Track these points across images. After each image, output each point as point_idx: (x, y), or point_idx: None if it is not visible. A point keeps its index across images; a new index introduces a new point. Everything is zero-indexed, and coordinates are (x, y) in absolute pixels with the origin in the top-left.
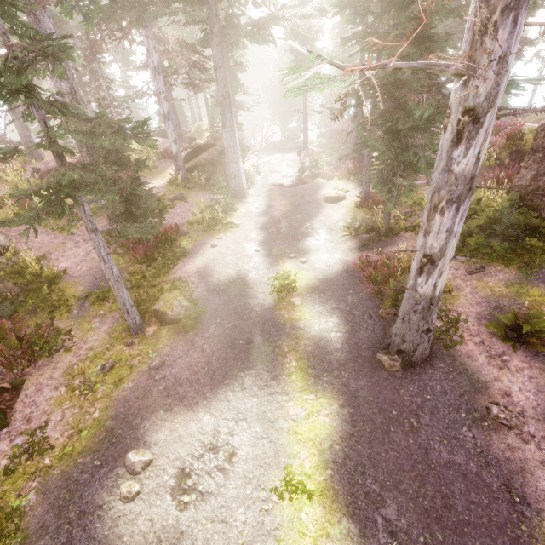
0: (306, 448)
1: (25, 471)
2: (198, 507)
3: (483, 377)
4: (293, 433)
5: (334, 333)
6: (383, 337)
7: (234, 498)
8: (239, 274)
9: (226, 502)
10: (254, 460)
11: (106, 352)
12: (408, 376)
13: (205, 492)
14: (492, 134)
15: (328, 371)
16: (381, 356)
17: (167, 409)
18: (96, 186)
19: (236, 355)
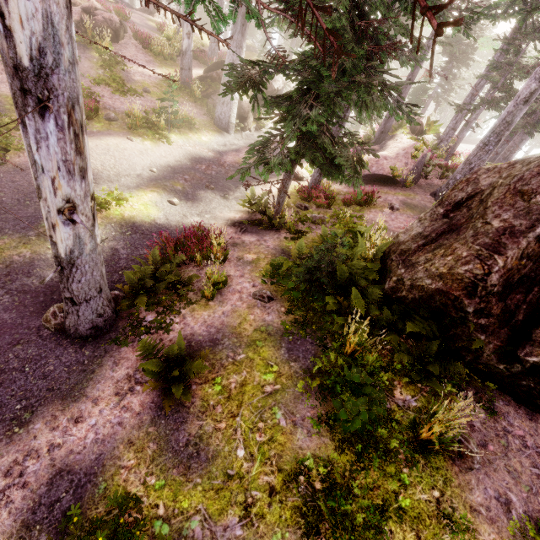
0: None
1: None
2: None
3: (91, 389)
4: None
5: None
6: None
7: None
8: (95, 174)
9: None
10: None
11: None
12: (48, 340)
13: None
14: None
15: None
16: (54, 306)
17: None
18: None
19: None
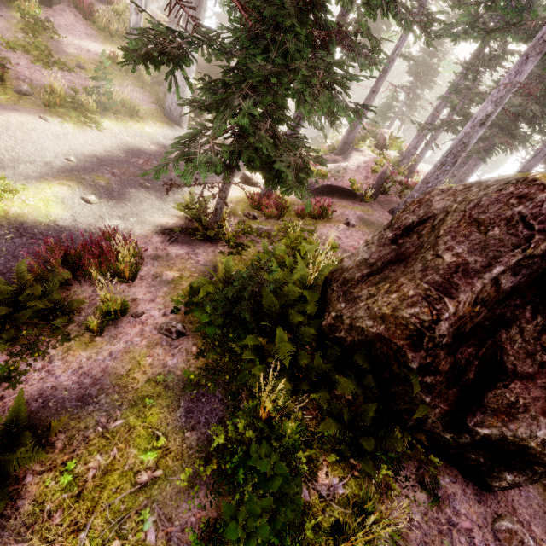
0: None
1: None
2: None
3: None
4: None
5: None
6: None
7: None
8: None
9: None
10: None
11: None
12: None
13: None
14: None
15: None
16: None
17: None
18: None
19: None
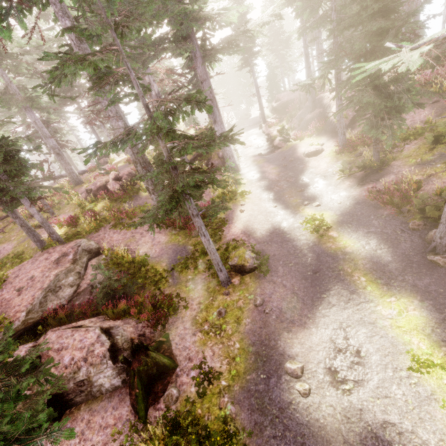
0: (414, 335)
1: (213, 392)
2: (360, 391)
3: None
4: (396, 327)
5: (379, 250)
6: (424, 243)
7: (383, 380)
8: (274, 226)
9: (378, 384)
10: (378, 352)
11: (213, 303)
12: None
13: (357, 380)
14: (427, 68)
15: (393, 278)
16: (433, 257)
17: (287, 330)
18: (214, 180)
19: (311, 283)
